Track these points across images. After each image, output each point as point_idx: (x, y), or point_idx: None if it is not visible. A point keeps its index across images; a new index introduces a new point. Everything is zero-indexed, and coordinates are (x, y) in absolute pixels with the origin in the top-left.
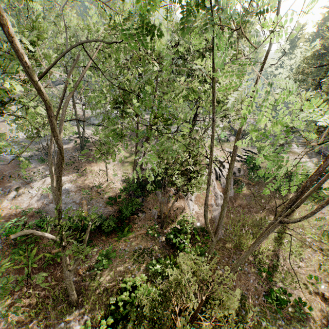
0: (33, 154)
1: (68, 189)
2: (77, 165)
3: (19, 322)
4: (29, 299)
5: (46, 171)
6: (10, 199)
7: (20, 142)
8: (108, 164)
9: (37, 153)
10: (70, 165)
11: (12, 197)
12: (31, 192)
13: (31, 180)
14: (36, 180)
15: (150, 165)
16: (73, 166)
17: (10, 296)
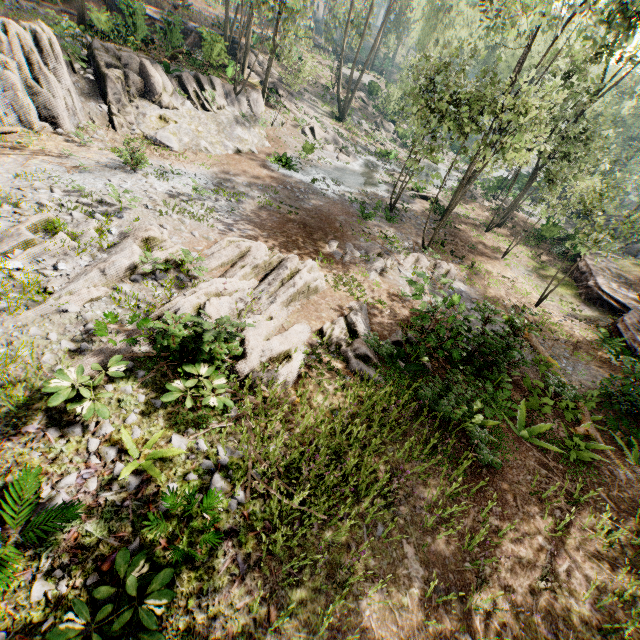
0: (362, 200)
1: (466, 293)
2: (453, 249)
3: (622, 595)
4: (597, 536)
5: (403, 240)
6: (378, 270)
7: (329, 172)
8: (510, 269)
9: (367, 201)
10: (440, 246)
11: (380, 268)
12: (403, 272)
13: (389, 248)
14: (398, 252)
15: (635, 304)
16: (446, 249)
17: (573, 509)
